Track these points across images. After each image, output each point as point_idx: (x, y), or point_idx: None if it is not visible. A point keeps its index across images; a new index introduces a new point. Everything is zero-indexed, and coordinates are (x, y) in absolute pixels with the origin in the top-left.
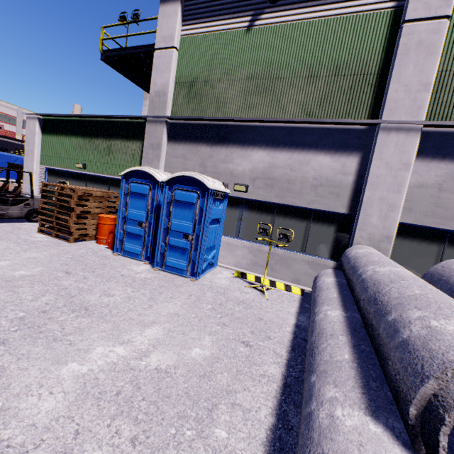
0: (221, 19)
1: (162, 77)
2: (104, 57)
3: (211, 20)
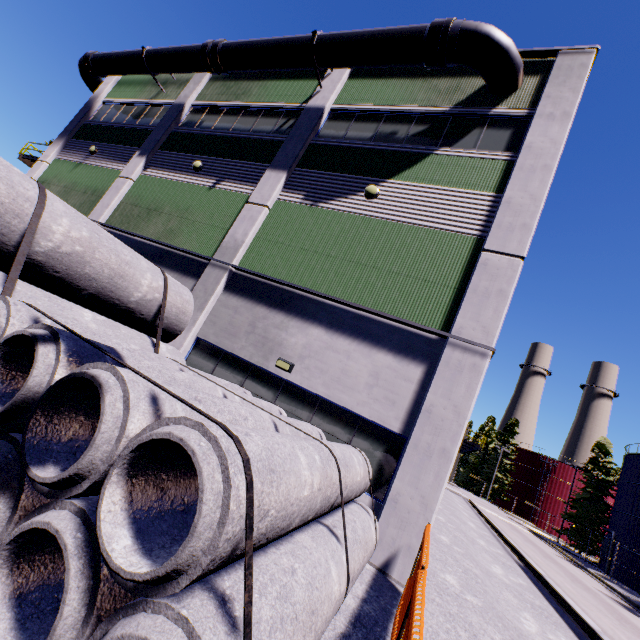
0: (75, 155)
1: (31, 175)
2: (21, 158)
3: (71, 154)
